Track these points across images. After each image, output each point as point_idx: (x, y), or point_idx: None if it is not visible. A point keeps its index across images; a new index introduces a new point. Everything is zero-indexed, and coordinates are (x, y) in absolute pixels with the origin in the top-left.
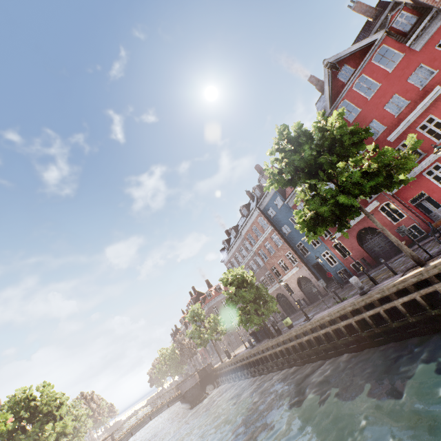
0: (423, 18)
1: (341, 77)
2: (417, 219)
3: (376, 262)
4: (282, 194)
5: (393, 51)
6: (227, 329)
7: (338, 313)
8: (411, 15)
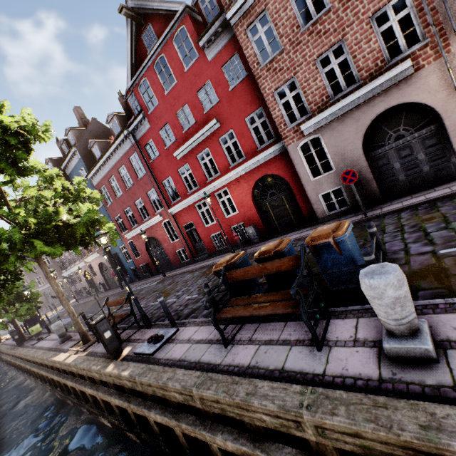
0: (215, 18)
1: (146, 41)
2: (186, 245)
3: (158, 269)
4: (89, 165)
5: (192, 43)
6: (45, 289)
7: (33, 358)
8: (215, 1)
